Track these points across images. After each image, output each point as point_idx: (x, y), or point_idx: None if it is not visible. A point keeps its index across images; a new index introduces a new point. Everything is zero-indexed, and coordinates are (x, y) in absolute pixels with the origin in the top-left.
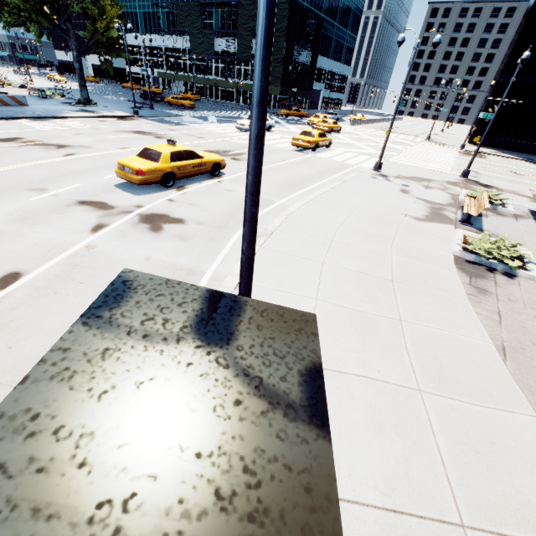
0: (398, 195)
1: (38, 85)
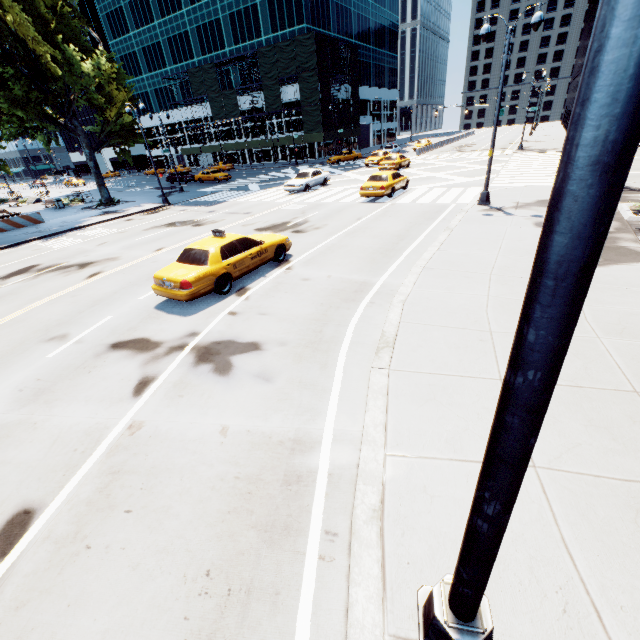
0: (537, 233)
1: (55, 195)
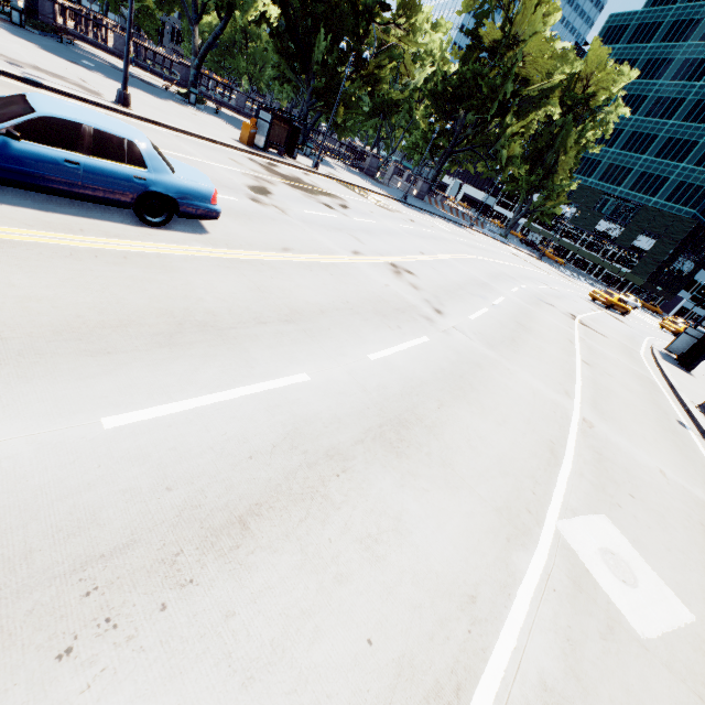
0: None
1: None
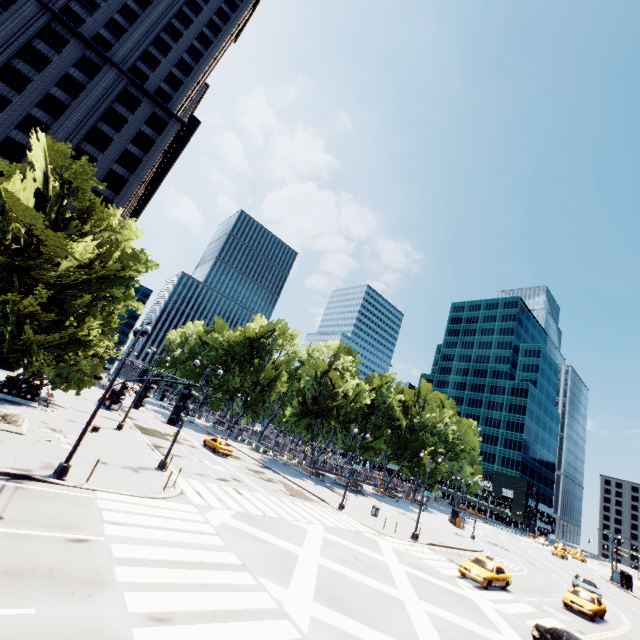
0: None
1: None
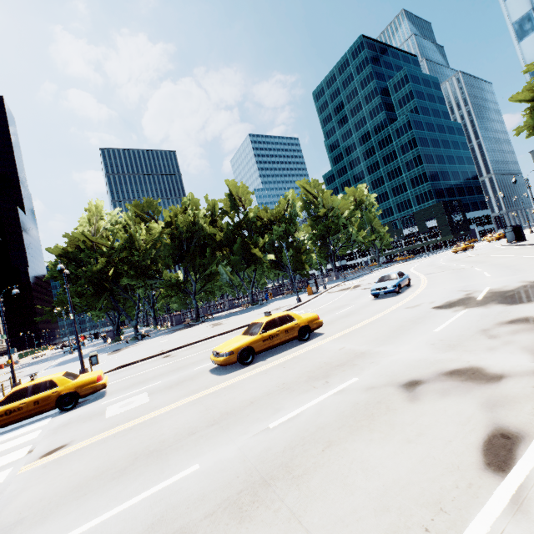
0: None
1: None
